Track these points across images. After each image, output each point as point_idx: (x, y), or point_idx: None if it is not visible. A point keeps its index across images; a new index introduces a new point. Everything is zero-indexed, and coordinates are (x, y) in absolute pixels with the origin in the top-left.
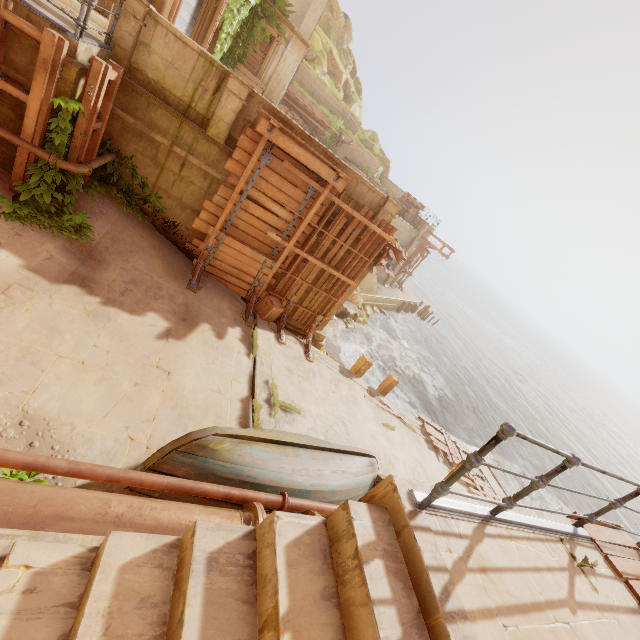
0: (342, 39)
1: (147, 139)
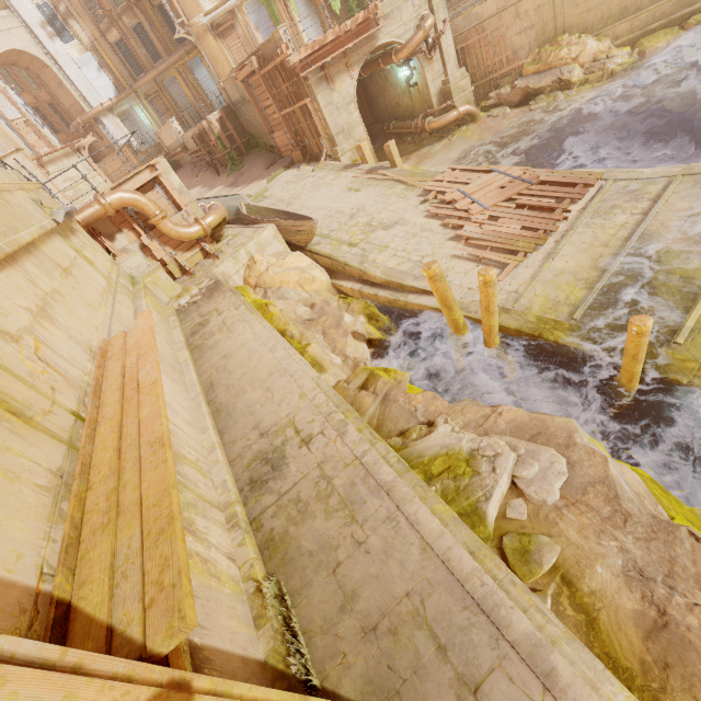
0: None
1: (249, 121)
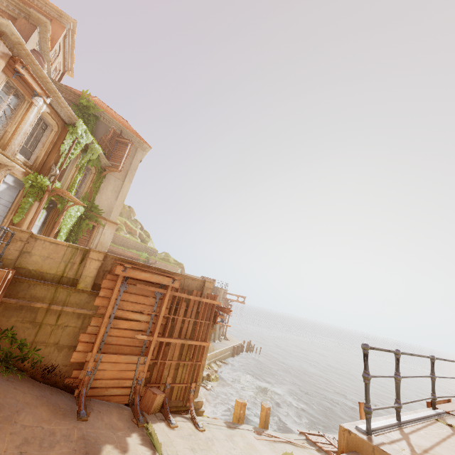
0: (130, 216)
1: (27, 309)
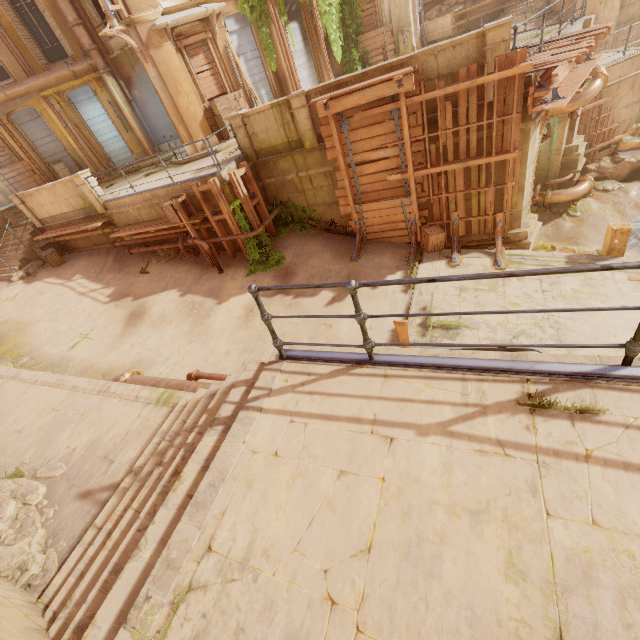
0: None
1: (287, 183)
